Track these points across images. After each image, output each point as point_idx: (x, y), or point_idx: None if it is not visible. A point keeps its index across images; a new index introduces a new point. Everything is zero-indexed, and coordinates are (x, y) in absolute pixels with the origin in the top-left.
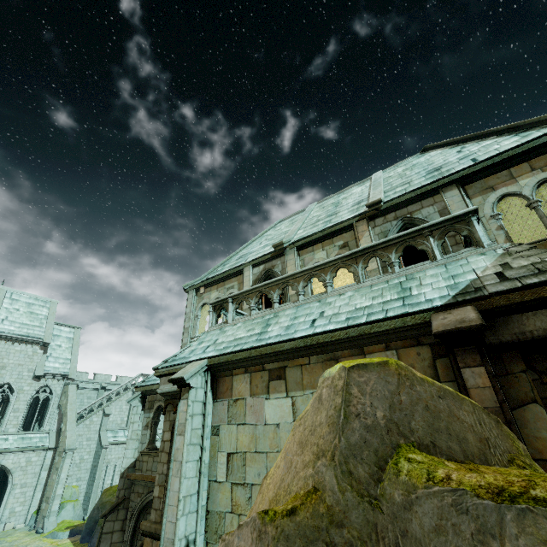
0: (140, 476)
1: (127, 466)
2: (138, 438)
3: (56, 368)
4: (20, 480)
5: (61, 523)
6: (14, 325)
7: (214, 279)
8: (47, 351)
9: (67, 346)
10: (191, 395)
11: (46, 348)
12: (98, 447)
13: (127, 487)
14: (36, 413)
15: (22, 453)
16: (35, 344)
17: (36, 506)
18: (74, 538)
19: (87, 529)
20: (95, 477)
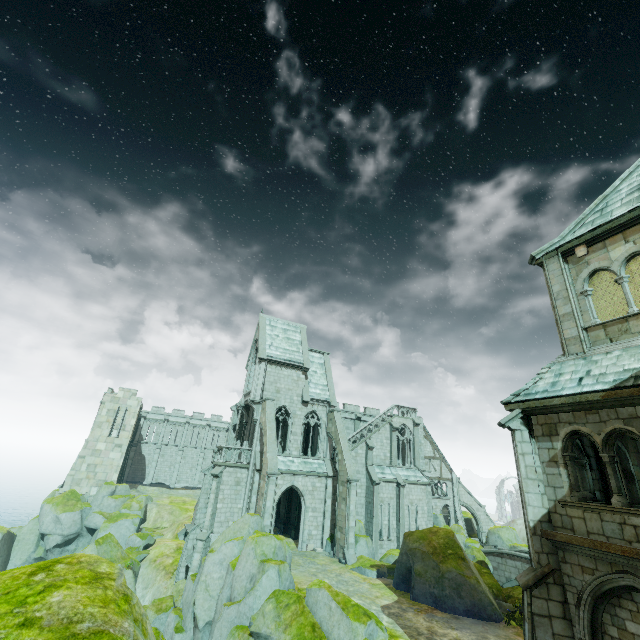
0: (583, 540)
1: (537, 518)
2: (540, 479)
3: (318, 394)
4: (310, 504)
5: (360, 558)
6: (278, 350)
7: (612, 225)
8: (307, 377)
9: (322, 372)
10: None
11: (305, 373)
12: (369, 482)
13: (549, 551)
14: (310, 438)
15: (307, 477)
16: (297, 369)
17: (328, 533)
18: (383, 580)
19: (399, 575)
20: (372, 514)
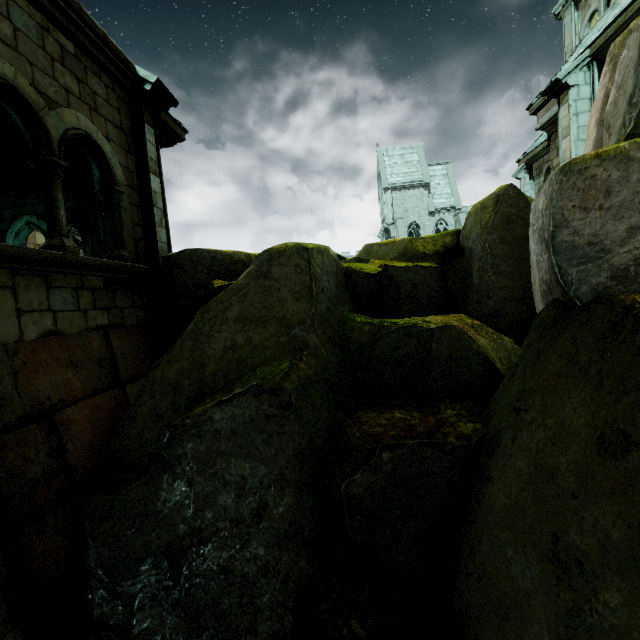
0: None
1: None
2: None
3: (443, 203)
4: None
5: None
6: (399, 176)
7: None
8: (430, 191)
9: (445, 183)
10: (571, 95)
11: (428, 189)
12: None
13: None
14: None
15: None
16: (419, 188)
17: None
18: None
19: None
20: None
